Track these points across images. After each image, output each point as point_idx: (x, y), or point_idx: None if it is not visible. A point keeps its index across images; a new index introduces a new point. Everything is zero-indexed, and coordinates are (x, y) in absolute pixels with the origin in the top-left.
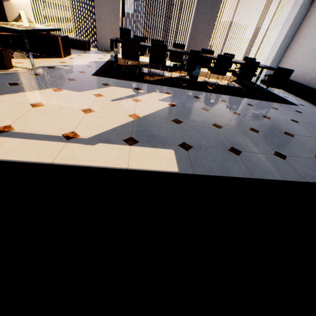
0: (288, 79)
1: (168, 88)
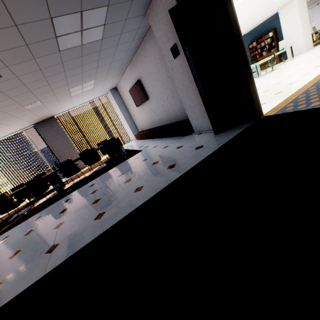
0: (118, 143)
1: (13, 229)
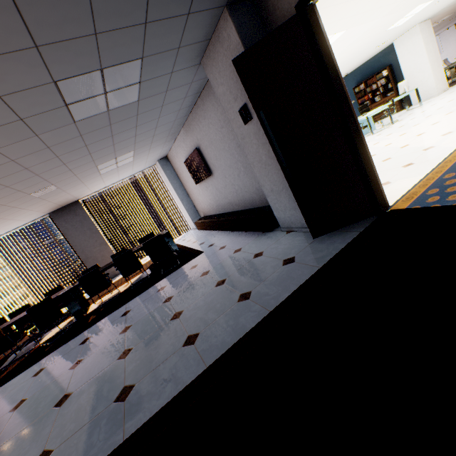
0: (167, 242)
1: (2, 388)
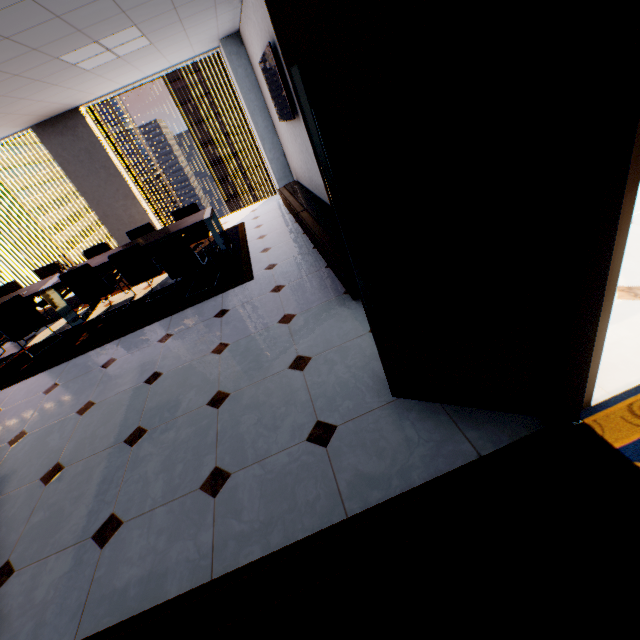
0: (193, 250)
1: None
